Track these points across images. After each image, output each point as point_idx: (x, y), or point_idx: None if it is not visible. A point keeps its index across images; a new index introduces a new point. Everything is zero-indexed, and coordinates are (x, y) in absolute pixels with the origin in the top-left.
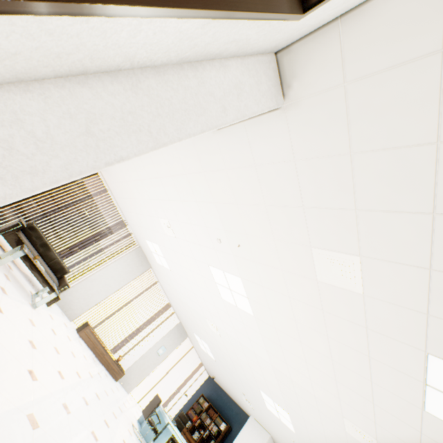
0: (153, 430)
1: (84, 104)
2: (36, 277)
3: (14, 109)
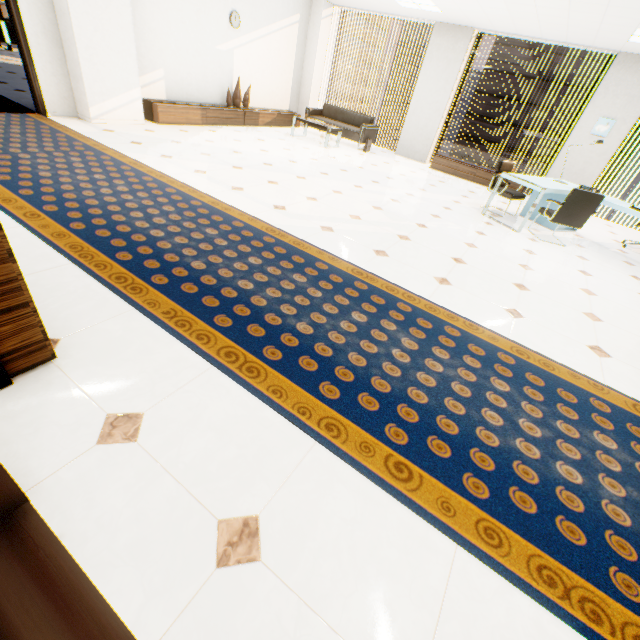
0: (503, 196)
1: (59, 10)
2: (341, 137)
3: (63, 32)
